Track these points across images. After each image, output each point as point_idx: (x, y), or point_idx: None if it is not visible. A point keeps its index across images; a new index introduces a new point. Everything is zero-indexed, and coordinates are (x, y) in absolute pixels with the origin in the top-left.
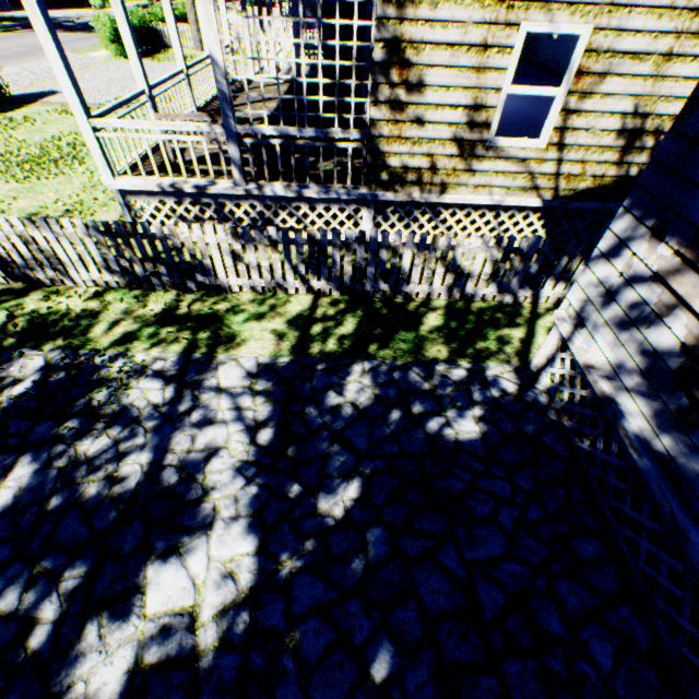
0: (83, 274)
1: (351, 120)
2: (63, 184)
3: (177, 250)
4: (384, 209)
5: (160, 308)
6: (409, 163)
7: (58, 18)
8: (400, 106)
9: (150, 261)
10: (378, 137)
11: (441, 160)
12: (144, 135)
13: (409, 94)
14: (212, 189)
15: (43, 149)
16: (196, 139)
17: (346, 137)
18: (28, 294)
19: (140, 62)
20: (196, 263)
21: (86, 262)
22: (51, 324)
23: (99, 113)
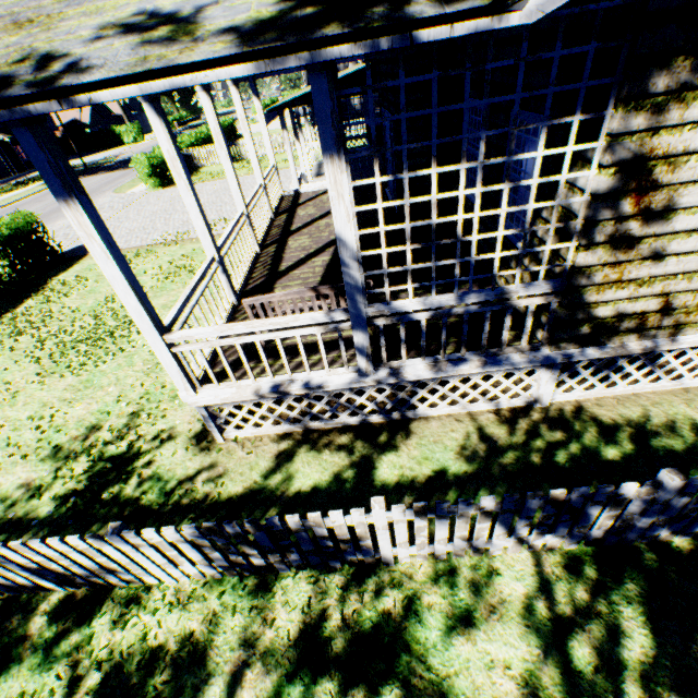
0: (172, 572)
1: (540, 272)
2: (123, 366)
3: (319, 537)
4: (572, 363)
5: (294, 620)
6: (626, 308)
7: (99, 160)
8: (627, 242)
9: (274, 551)
10: (583, 285)
11: (681, 296)
12: (236, 340)
13: (645, 224)
14: (328, 386)
15: (97, 316)
16: (306, 332)
17: (530, 292)
18: (96, 608)
19: (207, 228)
20: (346, 545)
21: (178, 562)
22: (135, 694)
23: (172, 316)
